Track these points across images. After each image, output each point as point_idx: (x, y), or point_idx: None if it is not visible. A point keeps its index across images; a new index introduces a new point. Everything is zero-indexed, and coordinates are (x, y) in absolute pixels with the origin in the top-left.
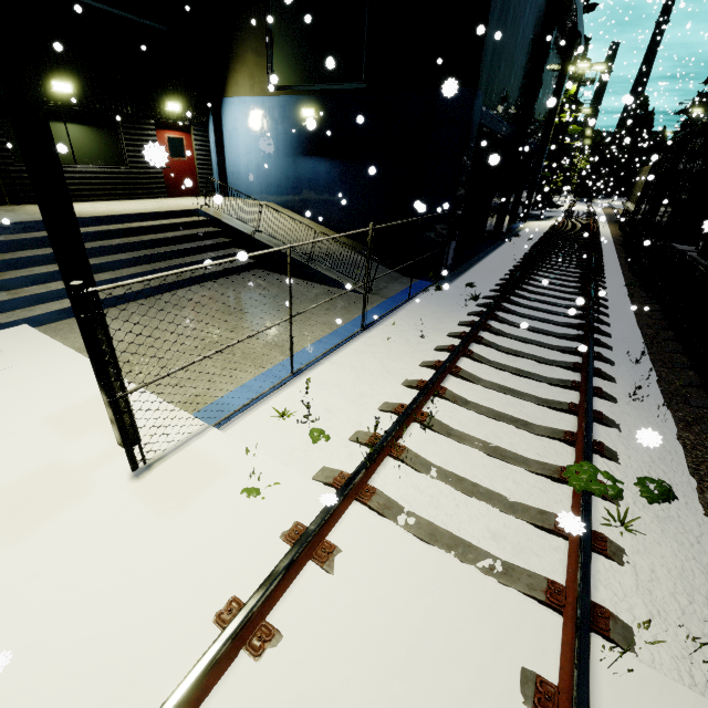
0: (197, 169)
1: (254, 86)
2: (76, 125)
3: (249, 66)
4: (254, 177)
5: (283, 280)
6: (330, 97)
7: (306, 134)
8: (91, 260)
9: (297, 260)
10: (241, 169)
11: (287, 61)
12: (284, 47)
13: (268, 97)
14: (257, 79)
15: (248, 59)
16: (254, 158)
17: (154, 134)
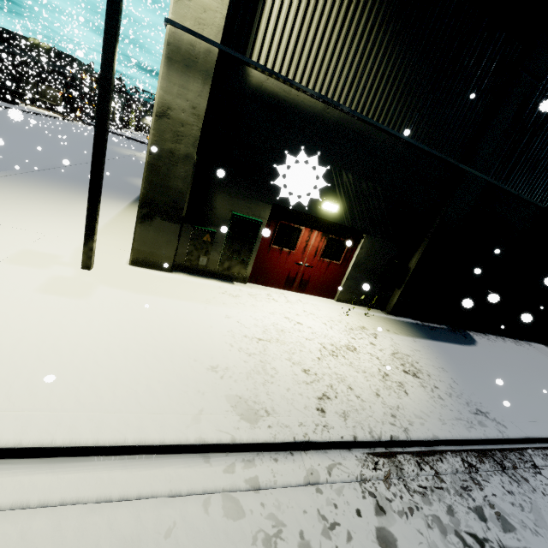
0: None
1: None
2: None
3: None
4: None
5: None
6: None
7: None
8: None
9: None
10: None
11: None
12: None
13: None
14: None
15: None
16: None
17: None
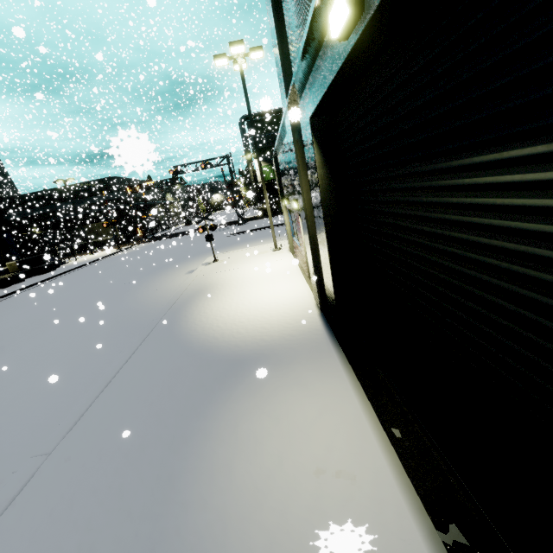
0: None
1: None
2: None
3: None
4: None
5: None
6: None
7: None
8: None
9: None
10: None
11: None
12: None
13: None
14: None
15: None
16: None
17: None
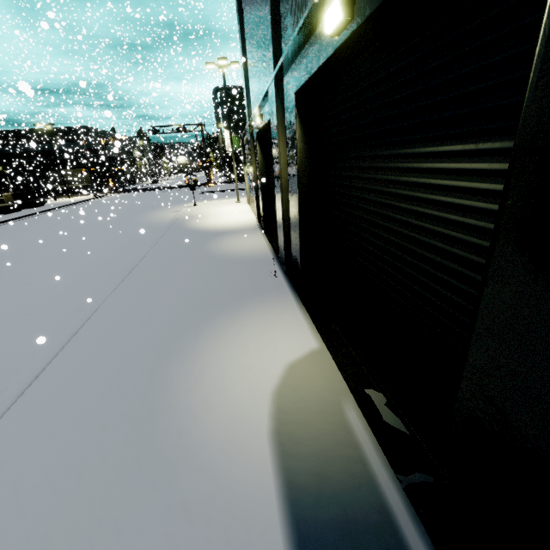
0: None
1: None
2: None
3: None
4: None
5: None
6: None
7: None
8: None
9: None
10: None
11: None
12: None
13: None
14: None
15: None
16: None
17: None
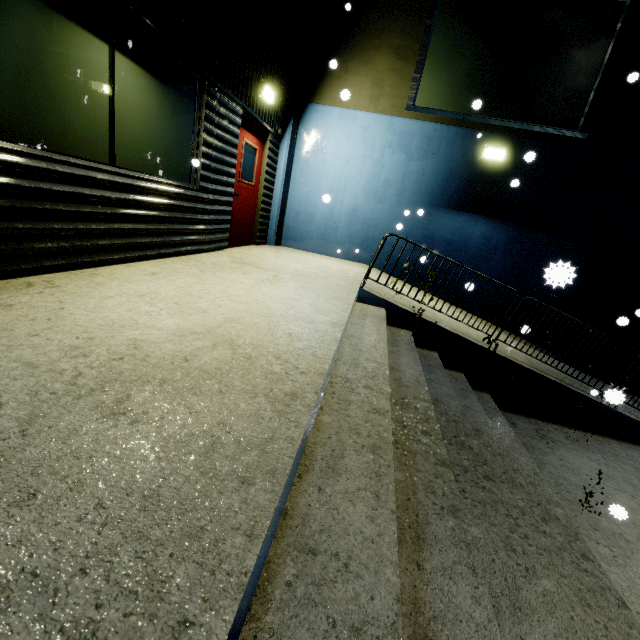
0: (260, 202)
1: (380, 99)
2: (131, 64)
3: (377, 69)
4: (342, 225)
5: (588, 444)
6: (519, 140)
7: (461, 181)
8: (508, 636)
9: (594, 401)
10: (317, 210)
11: (448, 76)
12: (449, 56)
13: (402, 119)
14: (388, 89)
15: (378, 58)
16: (350, 199)
17: (236, 132)
